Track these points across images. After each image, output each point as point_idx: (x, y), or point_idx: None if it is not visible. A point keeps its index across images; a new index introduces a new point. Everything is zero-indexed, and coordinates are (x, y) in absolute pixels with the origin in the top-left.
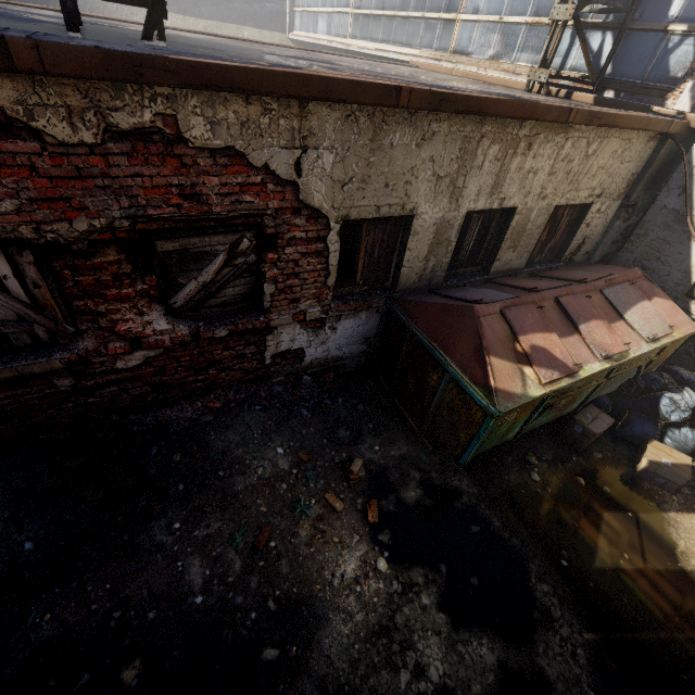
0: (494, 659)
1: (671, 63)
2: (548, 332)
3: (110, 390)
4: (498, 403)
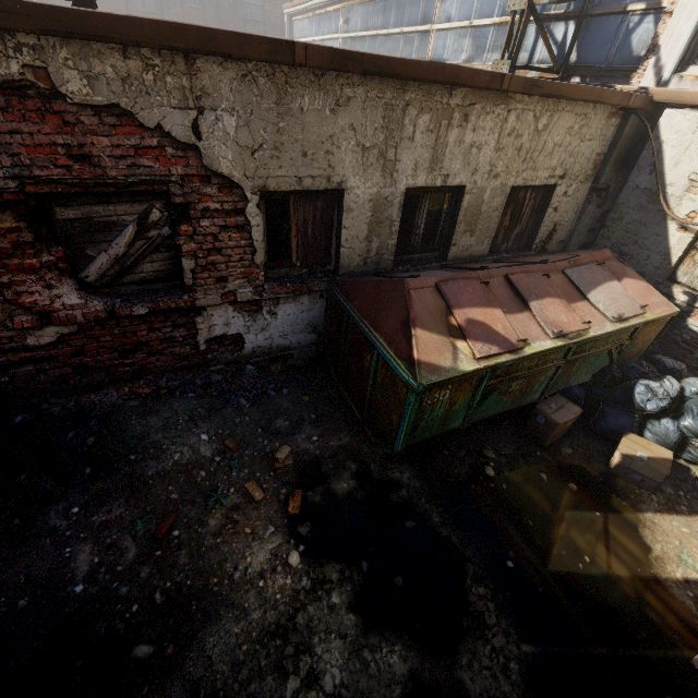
0: (405, 669)
1: (633, 43)
2: (491, 308)
3: (25, 369)
4: (420, 376)
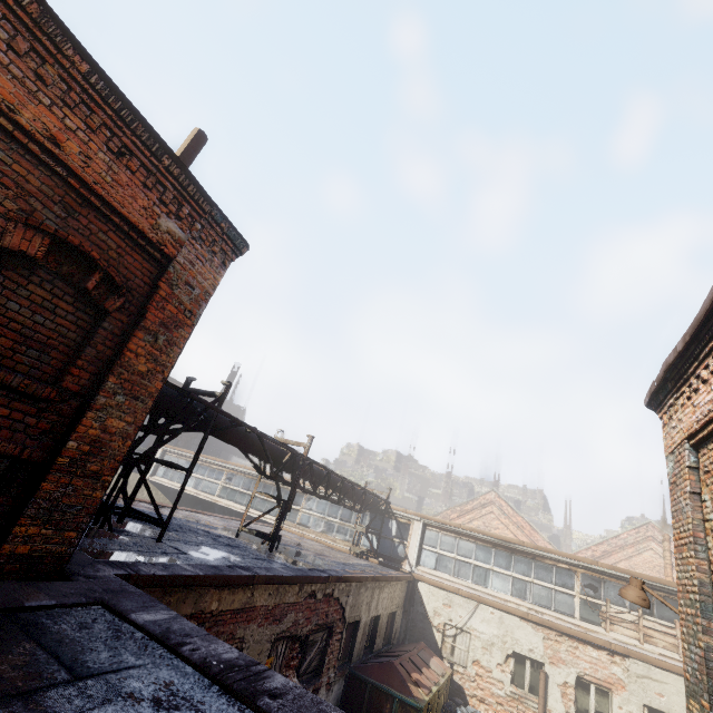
0: None
1: (399, 551)
2: (416, 672)
3: None
4: (420, 702)
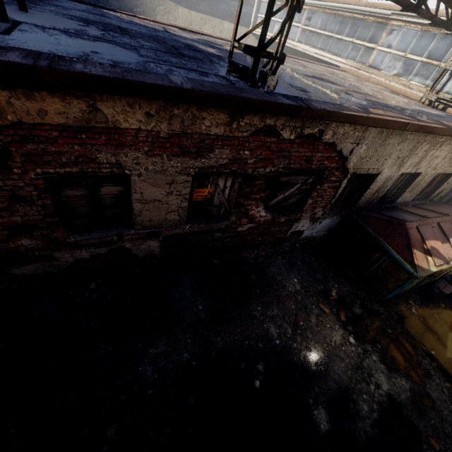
0: (408, 386)
1: None
2: (437, 240)
3: (227, 240)
4: (419, 272)
